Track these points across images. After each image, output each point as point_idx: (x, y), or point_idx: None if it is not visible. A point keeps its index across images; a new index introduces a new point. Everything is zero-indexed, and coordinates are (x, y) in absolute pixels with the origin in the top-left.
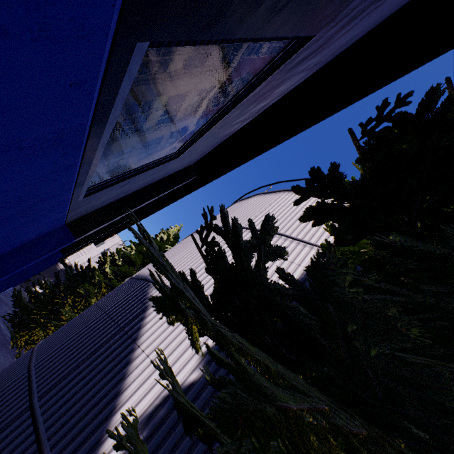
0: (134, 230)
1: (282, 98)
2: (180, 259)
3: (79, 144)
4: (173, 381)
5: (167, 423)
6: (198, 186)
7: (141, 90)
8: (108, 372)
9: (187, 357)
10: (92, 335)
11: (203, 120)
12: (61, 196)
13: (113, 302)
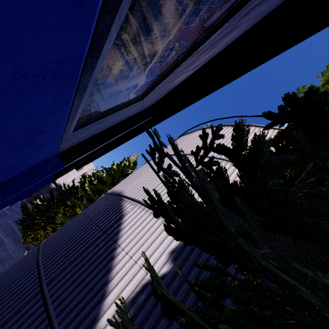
0: (171, 144)
1: (226, 48)
2: (144, 179)
3: (74, 78)
4: (158, 279)
5: (147, 306)
6: (154, 124)
7: (129, 25)
8: (97, 265)
9: (158, 255)
10: (82, 237)
11: (166, 66)
12: (56, 129)
13: (95, 212)
